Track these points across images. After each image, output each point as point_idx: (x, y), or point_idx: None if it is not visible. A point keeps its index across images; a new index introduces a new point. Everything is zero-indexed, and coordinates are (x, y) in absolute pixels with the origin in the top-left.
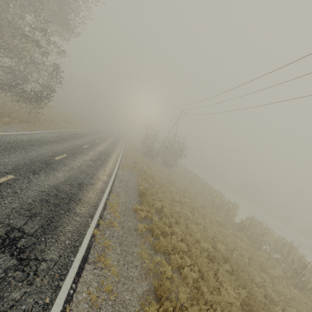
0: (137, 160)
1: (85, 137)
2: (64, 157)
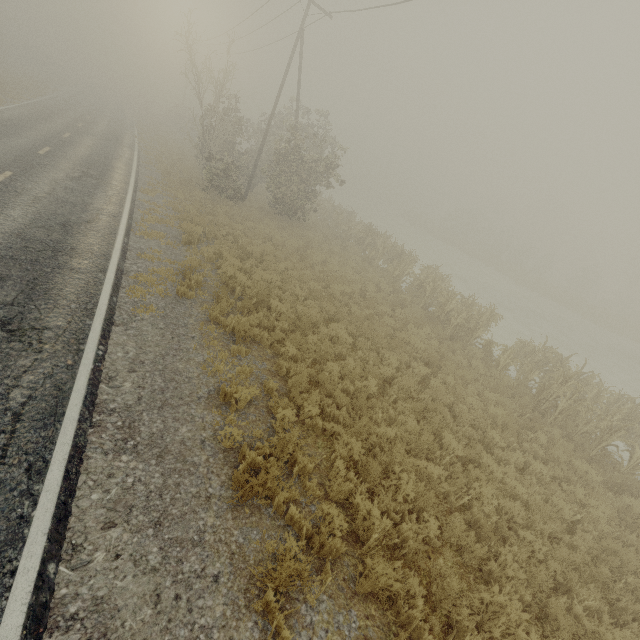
0: (191, 232)
1: None
2: None
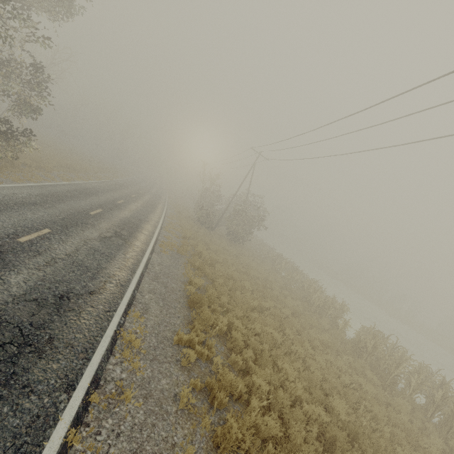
0: (187, 234)
1: (98, 194)
2: (42, 236)
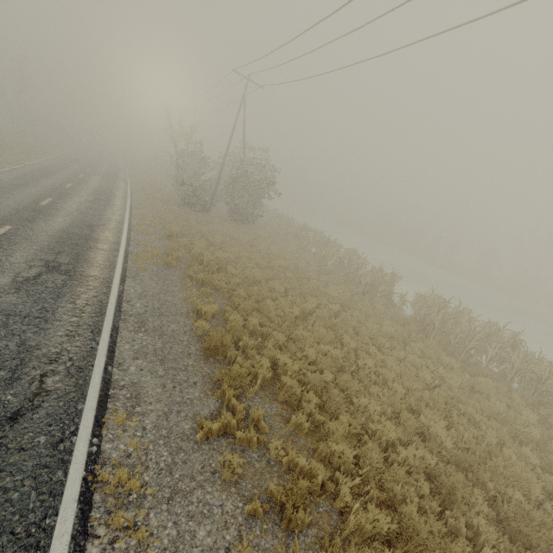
0: (172, 230)
1: None
2: None
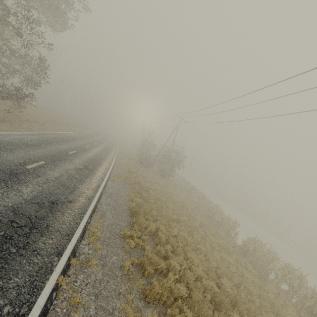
0: (131, 169)
1: (73, 141)
2: (40, 165)
